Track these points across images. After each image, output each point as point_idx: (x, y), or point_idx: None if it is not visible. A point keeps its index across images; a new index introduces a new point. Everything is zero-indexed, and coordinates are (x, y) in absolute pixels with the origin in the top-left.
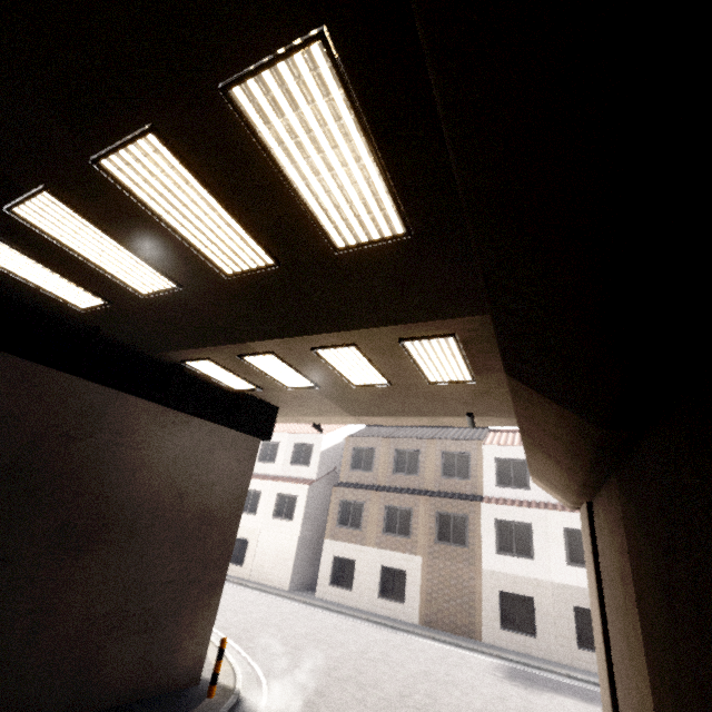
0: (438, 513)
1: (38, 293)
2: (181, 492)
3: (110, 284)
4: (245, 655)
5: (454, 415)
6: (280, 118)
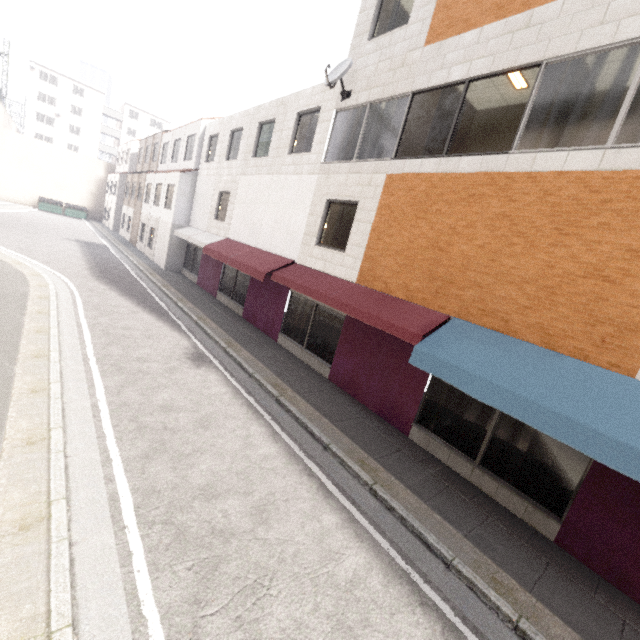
0: (140, 183)
1: None
2: None
3: None
4: None
5: None
6: None
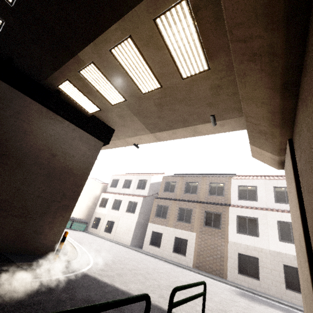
0: (206, 211)
1: None
2: (53, 153)
3: None
4: (89, 256)
5: (204, 121)
6: None
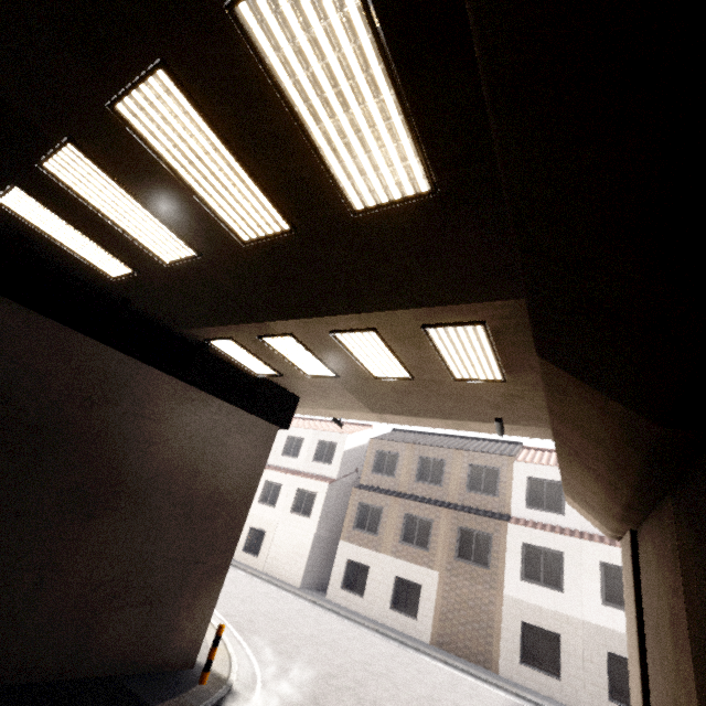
0: (460, 528)
1: (74, 259)
2: (194, 470)
3: (136, 250)
4: (245, 647)
5: (481, 420)
6: (291, 42)
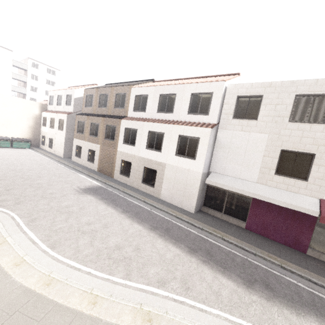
0: (107, 125)
1: None
2: None
3: None
4: None
5: None
6: None
